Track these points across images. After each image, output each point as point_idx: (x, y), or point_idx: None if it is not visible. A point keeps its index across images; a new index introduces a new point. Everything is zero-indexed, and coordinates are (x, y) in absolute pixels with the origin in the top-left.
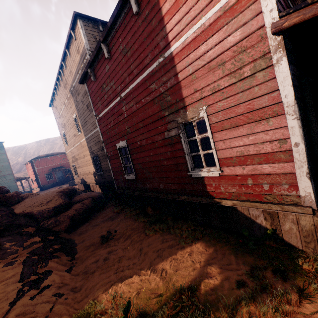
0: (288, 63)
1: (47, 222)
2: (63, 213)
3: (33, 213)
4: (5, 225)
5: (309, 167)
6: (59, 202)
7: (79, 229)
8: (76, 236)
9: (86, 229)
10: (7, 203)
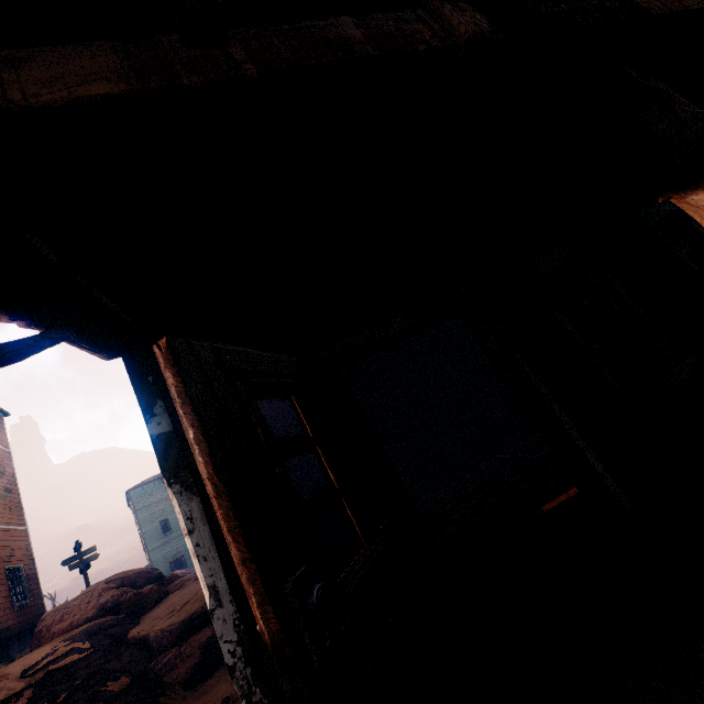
0: (150, 404)
1: (162, 659)
2: (194, 636)
3: (148, 638)
4: (88, 674)
5: (254, 670)
6: (196, 608)
7: (213, 677)
8: (191, 699)
9: (218, 678)
10: (140, 608)
